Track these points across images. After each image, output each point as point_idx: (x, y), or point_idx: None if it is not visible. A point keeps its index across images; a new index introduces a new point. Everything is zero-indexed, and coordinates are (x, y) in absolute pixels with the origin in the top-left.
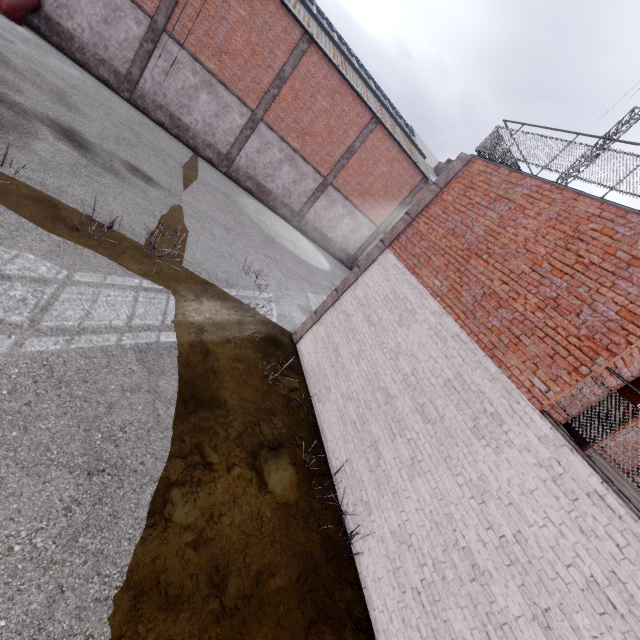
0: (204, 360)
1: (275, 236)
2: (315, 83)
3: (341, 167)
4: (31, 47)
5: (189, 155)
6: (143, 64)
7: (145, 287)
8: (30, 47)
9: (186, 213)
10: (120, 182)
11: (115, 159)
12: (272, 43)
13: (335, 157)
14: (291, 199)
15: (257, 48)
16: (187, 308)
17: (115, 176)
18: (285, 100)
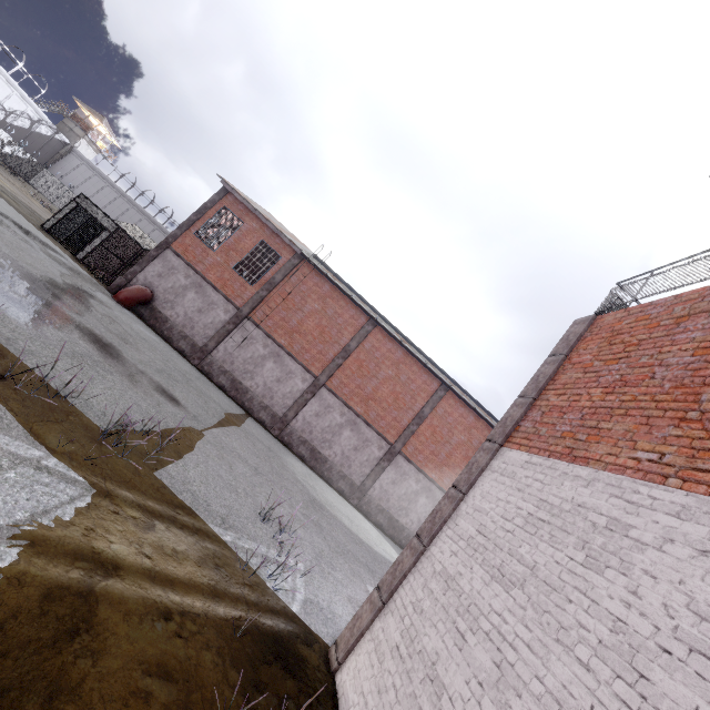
0: (51, 643)
1: (325, 503)
2: (379, 355)
3: (410, 433)
4: (124, 315)
5: (240, 411)
6: (220, 339)
7: (45, 465)
8: (123, 315)
9: (204, 438)
10: (131, 385)
11: (143, 375)
12: (340, 326)
13: (403, 422)
14: (351, 469)
15: (326, 329)
16: (108, 524)
17: (129, 380)
18: (349, 368)
